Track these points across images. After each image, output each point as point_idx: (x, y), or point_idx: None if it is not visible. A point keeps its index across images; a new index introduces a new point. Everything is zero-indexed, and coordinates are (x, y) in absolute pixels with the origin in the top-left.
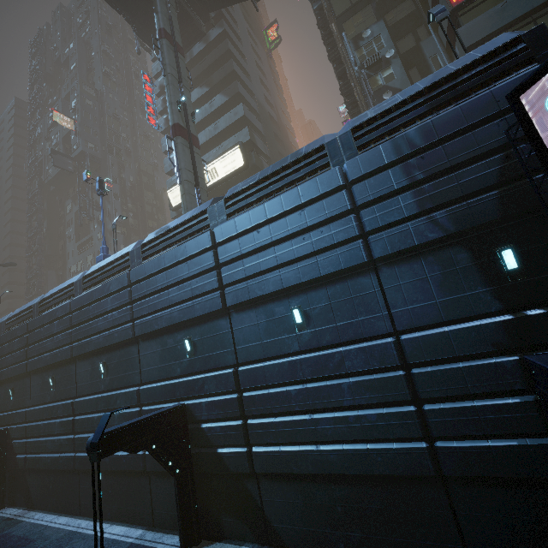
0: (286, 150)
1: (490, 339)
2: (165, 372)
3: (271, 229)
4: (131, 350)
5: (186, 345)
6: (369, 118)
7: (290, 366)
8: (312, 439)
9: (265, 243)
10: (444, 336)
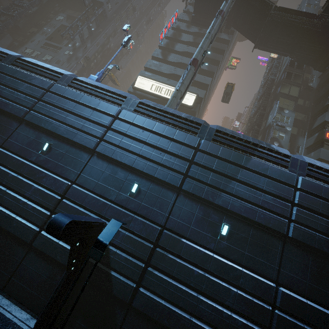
0: (201, 115)
1: (326, 323)
2: (101, 190)
3: (240, 171)
4: (82, 155)
5: (133, 187)
6: (320, 166)
7: (204, 255)
8: (191, 311)
9: (232, 176)
10: (305, 305)
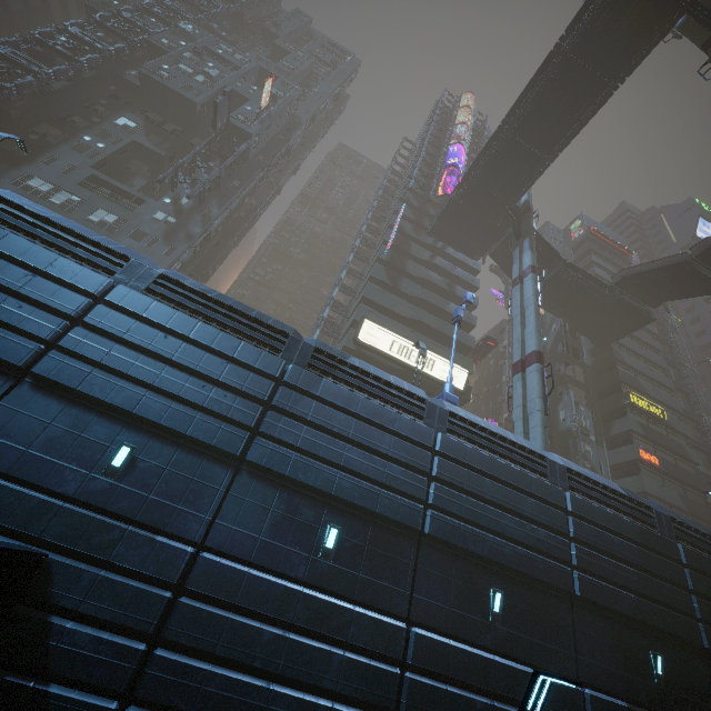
0: None
1: None
2: (623, 686)
3: None
4: (559, 608)
5: (658, 663)
6: None
7: None
8: None
9: None
10: None
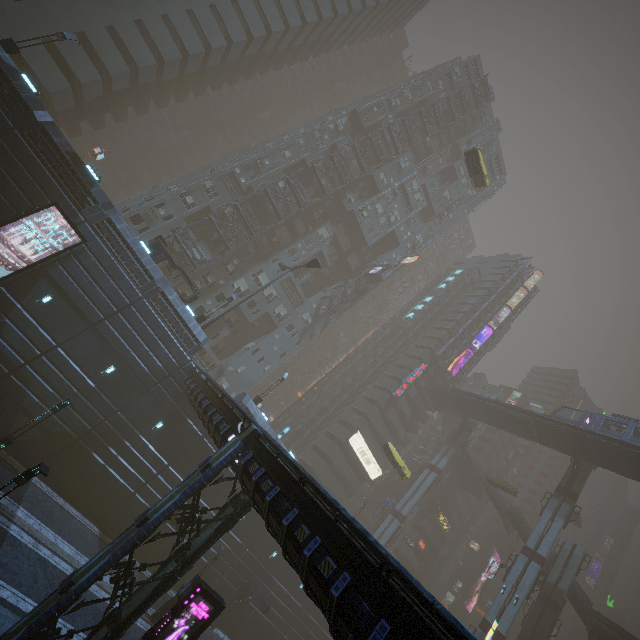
0: None
1: None
2: None
3: None
4: None
5: None
6: None
7: None
8: None
9: None
10: None
